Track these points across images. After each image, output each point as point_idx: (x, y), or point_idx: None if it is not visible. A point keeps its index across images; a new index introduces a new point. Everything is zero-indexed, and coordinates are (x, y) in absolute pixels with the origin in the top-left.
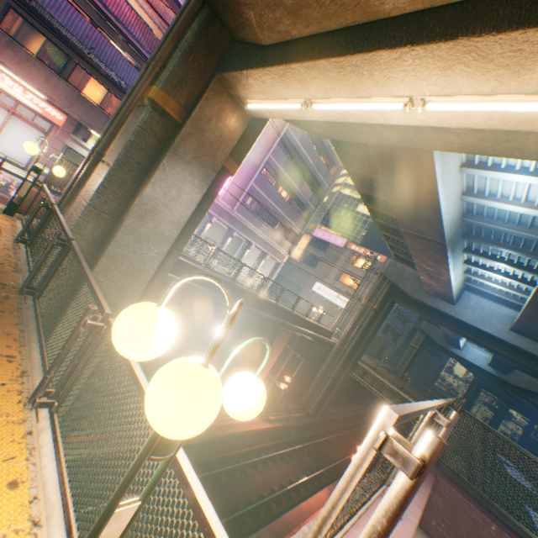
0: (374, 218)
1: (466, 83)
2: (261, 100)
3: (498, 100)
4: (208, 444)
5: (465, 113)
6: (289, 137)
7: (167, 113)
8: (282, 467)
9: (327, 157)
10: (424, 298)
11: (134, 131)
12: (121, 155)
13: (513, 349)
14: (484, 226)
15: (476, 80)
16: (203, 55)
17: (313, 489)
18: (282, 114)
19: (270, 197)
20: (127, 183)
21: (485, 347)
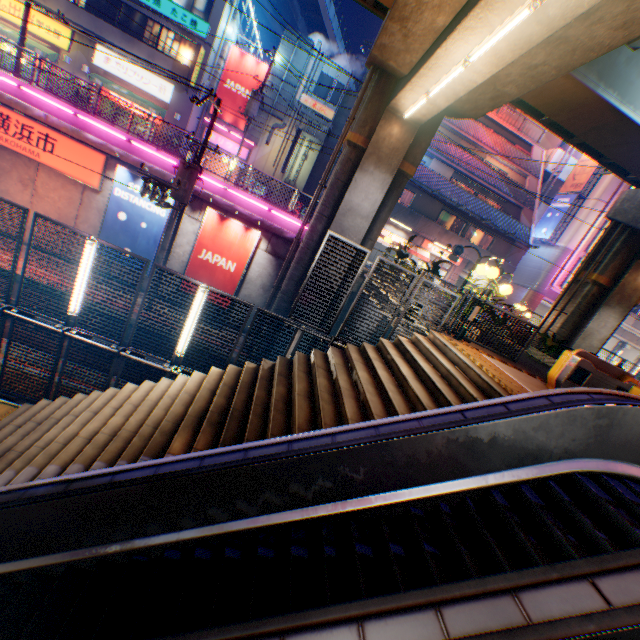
0: None
1: None
2: None
3: None
4: None
5: None
6: None
7: (600, 284)
8: None
9: None
10: None
11: (580, 296)
12: (572, 308)
13: None
14: None
15: None
16: (624, 252)
17: None
18: None
19: None
20: (574, 322)
21: None
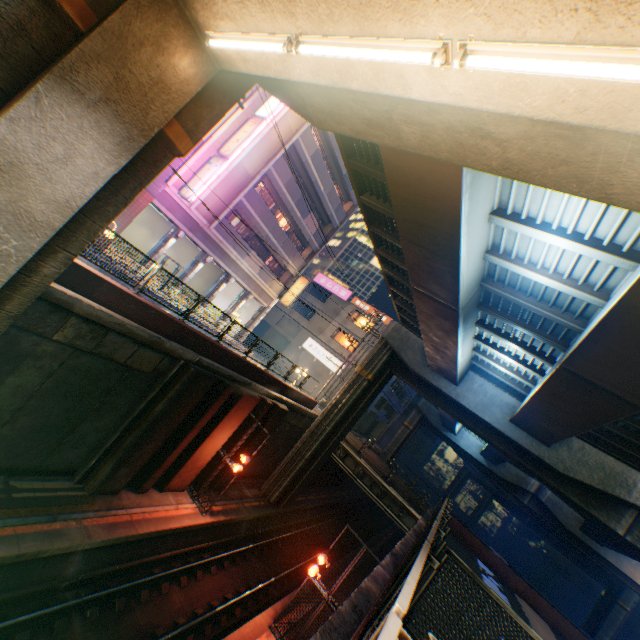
0: (383, 269)
1: (539, 14)
2: (229, 32)
3: (582, 57)
4: (106, 549)
5: (524, 83)
6: (299, 150)
7: (57, 3)
8: (217, 578)
9: (343, 188)
10: (425, 374)
11: None
12: None
13: (509, 442)
14: (504, 296)
15: (556, 7)
16: None
17: (256, 607)
18: (260, 65)
19: (264, 220)
20: None
21: (482, 437)
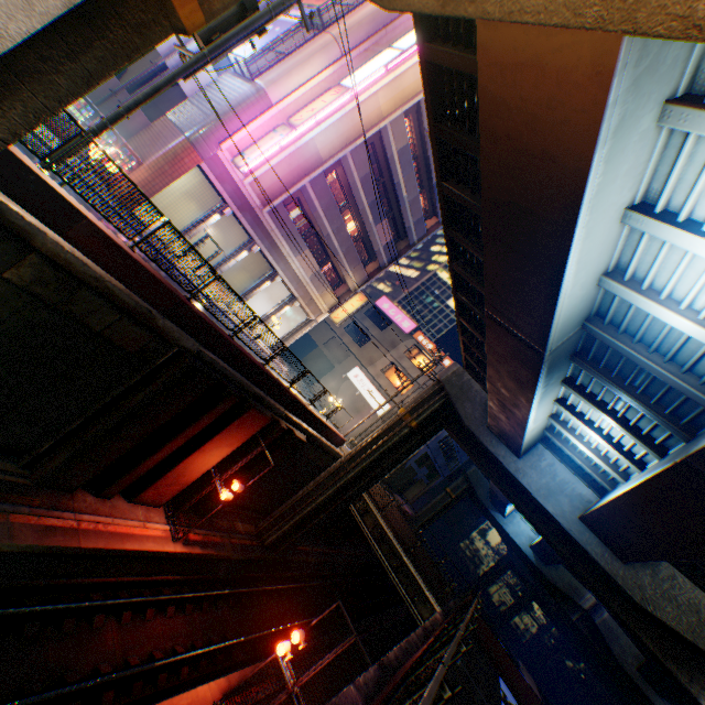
0: (455, 291)
1: None
2: None
3: None
4: (33, 557)
5: None
6: (385, 140)
7: None
8: (171, 622)
9: (430, 200)
10: (482, 435)
11: None
12: None
13: (573, 545)
14: (615, 346)
15: None
16: None
17: (211, 670)
18: None
19: (328, 216)
20: None
21: (537, 530)
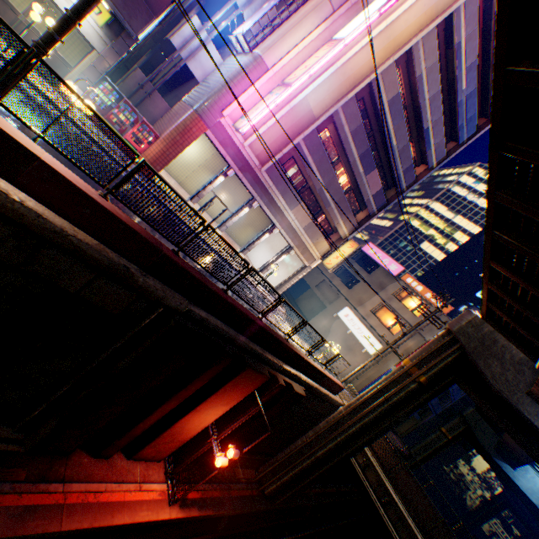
0: (491, 230)
1: None
2: None
3: None
4: None
5: None
6: (376, 91)
7: None
8: None
9: (417, 148)
10: (521, 404)
11: None
12: None
13: None
14: None
15: None
16: None
17: None
18: None
19: (320, 170)
20: None
21: None
